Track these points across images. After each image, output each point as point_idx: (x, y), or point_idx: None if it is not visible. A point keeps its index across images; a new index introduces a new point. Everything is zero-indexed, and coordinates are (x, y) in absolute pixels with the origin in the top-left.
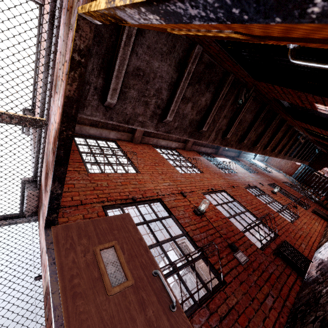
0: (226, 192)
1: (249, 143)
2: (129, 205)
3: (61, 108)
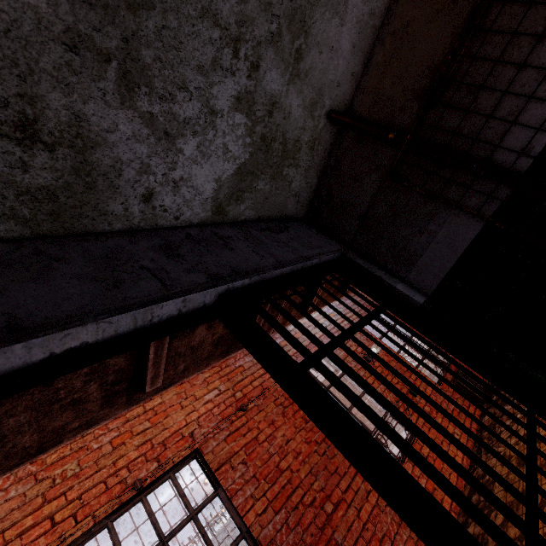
0: (200, 461)
1: (208, 349)
2: None
3: None
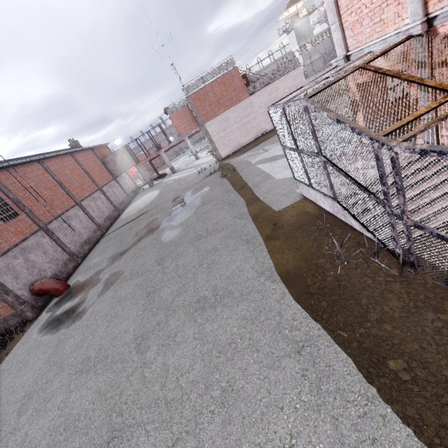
0: None
1: None
2: None
3: None
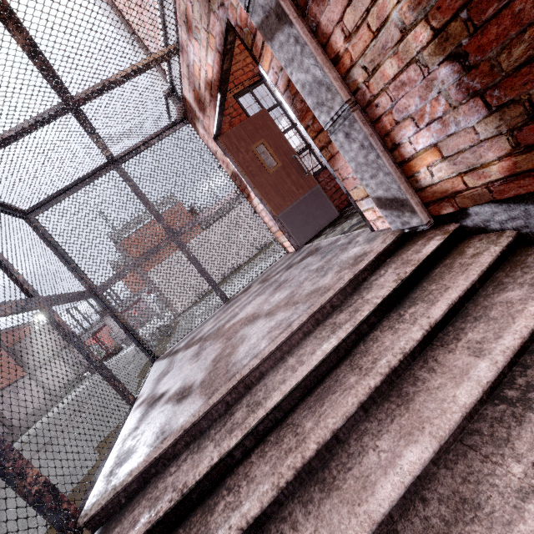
0: None
1: None
2: (258, 85)
3: (216, 71)
